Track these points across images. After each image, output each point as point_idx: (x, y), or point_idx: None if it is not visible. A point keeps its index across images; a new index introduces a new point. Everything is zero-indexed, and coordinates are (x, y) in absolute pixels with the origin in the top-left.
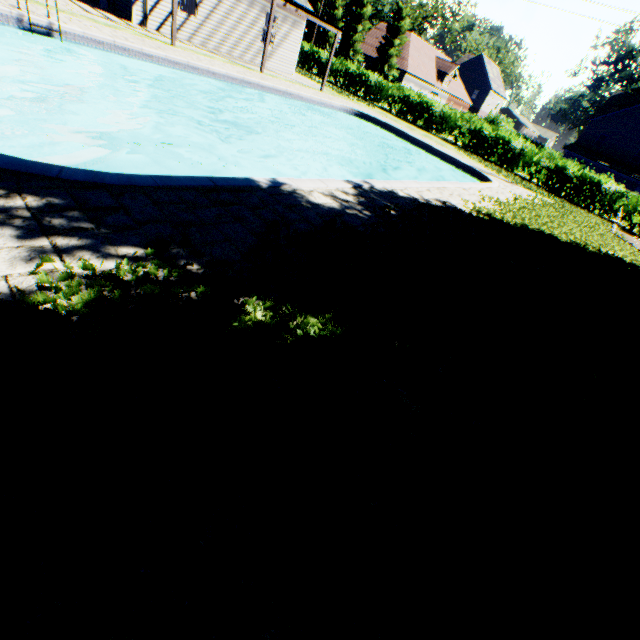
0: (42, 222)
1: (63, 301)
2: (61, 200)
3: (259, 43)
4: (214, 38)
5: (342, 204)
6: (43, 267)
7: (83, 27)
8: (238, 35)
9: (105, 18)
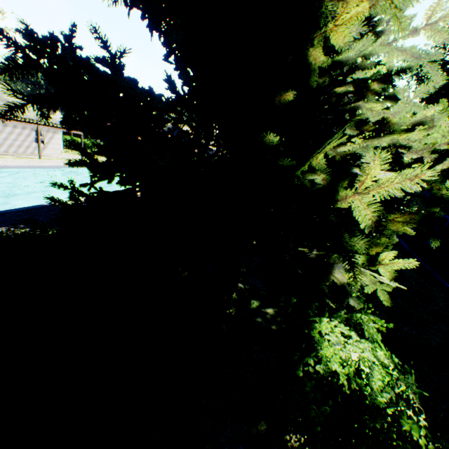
0: None
1: None
2: None
3: (35, 144)
4: (3, 147)
5: None
6: None
7: None
8: (19, 143)
9: None
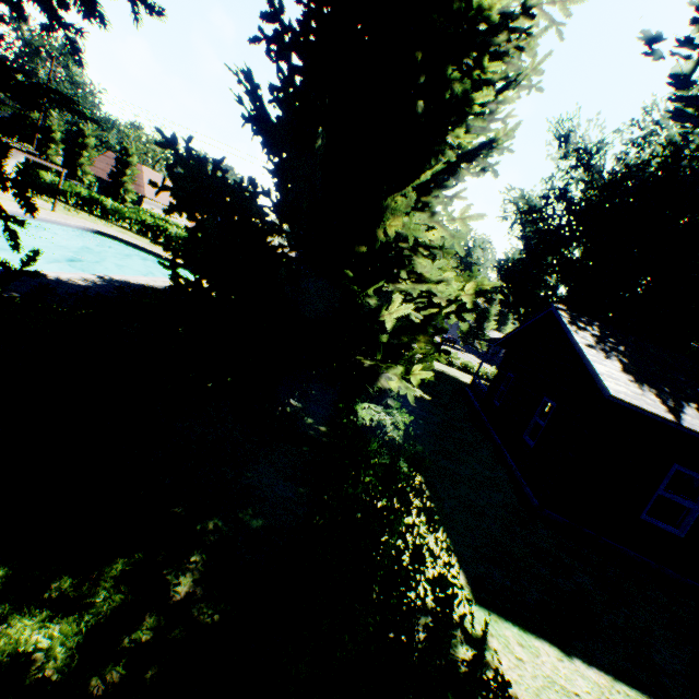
0: None
1: None
2: None
3: None
4: None
5: (92, 284)
6: None
7: None
8: None
9: None
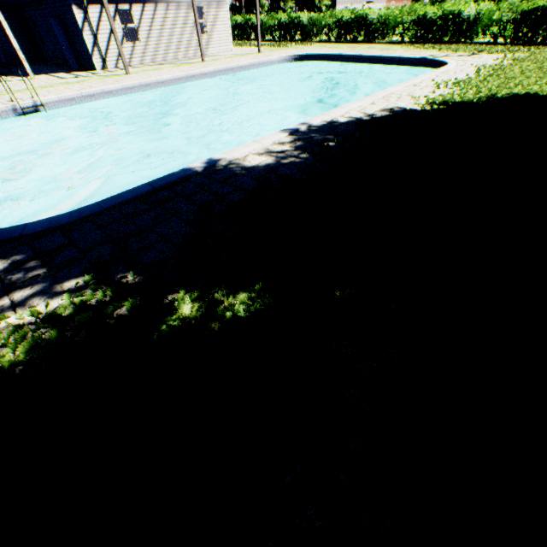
0: (6, 282)
1: (13, 354)
2: (23, 255)
3: (195, 37)
4: (159, 51)
5: (278, 157)
6: (1, 325)
7: (58, 93)
8: (176, 39)
9: (76, 77)
